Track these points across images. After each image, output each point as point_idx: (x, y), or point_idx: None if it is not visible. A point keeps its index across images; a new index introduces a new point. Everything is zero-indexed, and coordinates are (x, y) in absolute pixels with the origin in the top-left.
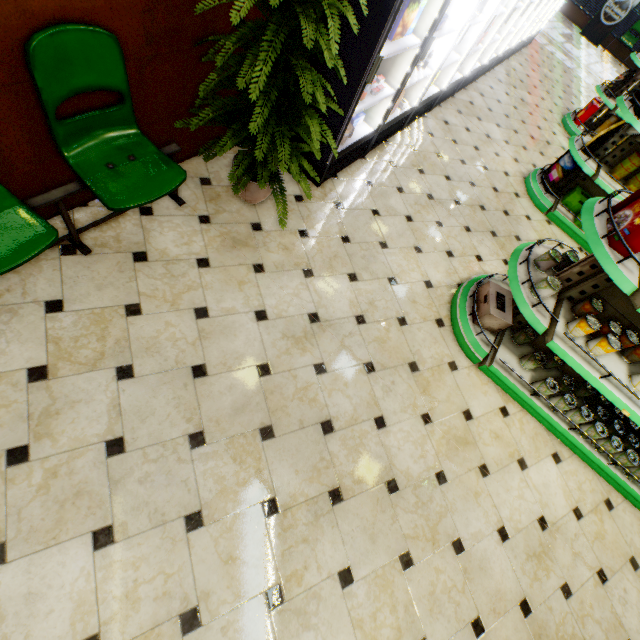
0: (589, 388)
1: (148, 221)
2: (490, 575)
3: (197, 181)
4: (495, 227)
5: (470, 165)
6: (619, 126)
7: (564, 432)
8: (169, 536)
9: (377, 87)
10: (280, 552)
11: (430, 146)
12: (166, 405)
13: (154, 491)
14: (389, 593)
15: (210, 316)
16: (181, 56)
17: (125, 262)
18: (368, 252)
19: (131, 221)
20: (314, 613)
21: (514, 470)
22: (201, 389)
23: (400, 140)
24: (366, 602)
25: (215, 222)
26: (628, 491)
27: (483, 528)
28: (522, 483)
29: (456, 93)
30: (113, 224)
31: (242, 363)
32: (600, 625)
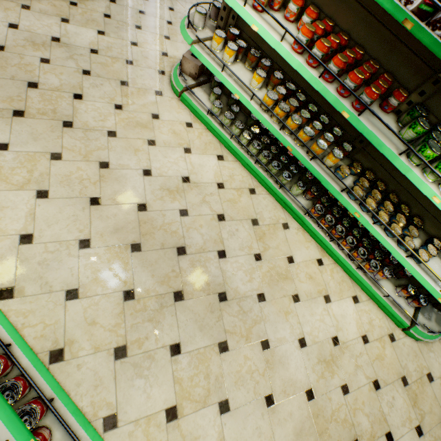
0: (252, 116)
1: None
2: (122, 185)
3: None
4: None
5: None
6: None
7: (227, 140)
8: None
9: None
10: None
11: None
12: None
13: None
14: (32, 164)
15: None
16: None
17: None
18: (123, 27)
19: None
20: None
21: (178, 151)
22: None
23: None
24: (11, 162)
25: None
26: (267, 183)
27: (132, 165)
28: (181, 158)
29: None
30: None
31: None
32: (203, 236)
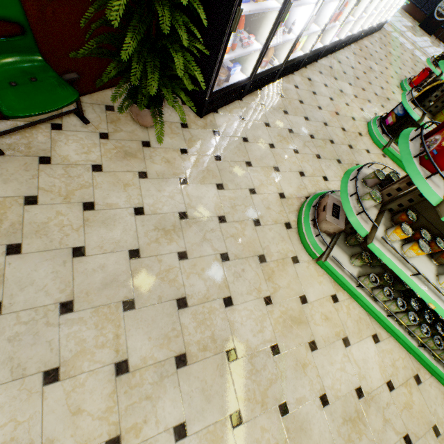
0: (405, 283)
1: (57, 134)
2: (309, 435)
3: (103, 107)
4: (341, 156)
5: (325, 110)
6: (441, 83)
7: (383, 318)
8: (26, 388)
9: (247, 42)
10: (124, 407)
11: (295, 95)
12: (44, 277)
13: (20, 348)
14: None
15: (96, 209)
16: (79, 2)
17: (31, 163)
18: (235, 168)
19: (42, 133)
20: None
21: (339, 347)
22: (77, 266)
23: (271, 89)
24: None
25: (112, 138)
26: (434, 369)
27: (307, 394)
28: (345, 358)
29: (319, 59)
30: (27, 134)
31: (116, 247)
32: None
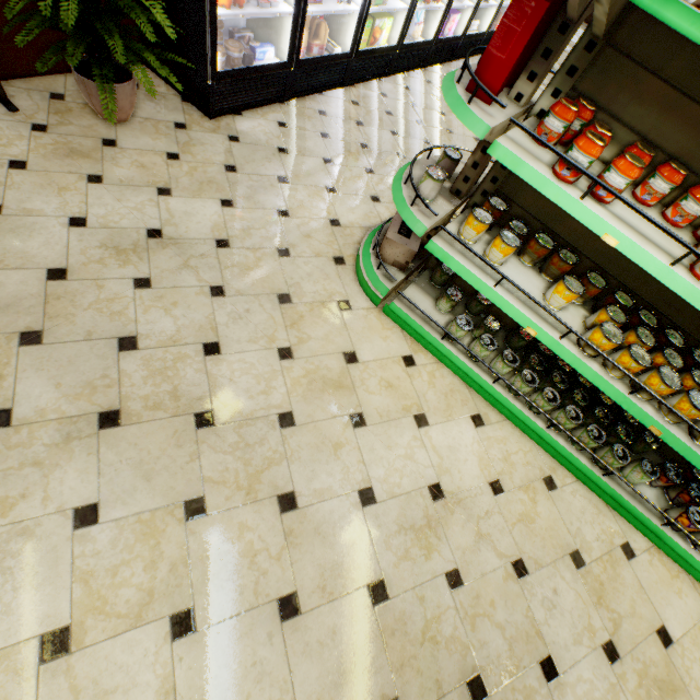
0: (523, 333)
1: None
2: (330, 543)
3: (46, 95)
4: None
5: (429, 126)
6: None
7: (487, 386)
8: None
9: (268, 1)
10: None
11: (379, 104)
12: None
13: None
14: (152, 545)
15: (3, 214)
16: None
17: None
18: (259, 183)
19: None
20: (13, 554)
21: (406, 426)
22: None
23: (340, 95)
24: (108, 551)
25: (53, 132)
26: (576, 465)
27: (336, 486)
28: (415, 442)
29: (429, 67)
30: None
31: (28, 264)
32: (503, 631)
